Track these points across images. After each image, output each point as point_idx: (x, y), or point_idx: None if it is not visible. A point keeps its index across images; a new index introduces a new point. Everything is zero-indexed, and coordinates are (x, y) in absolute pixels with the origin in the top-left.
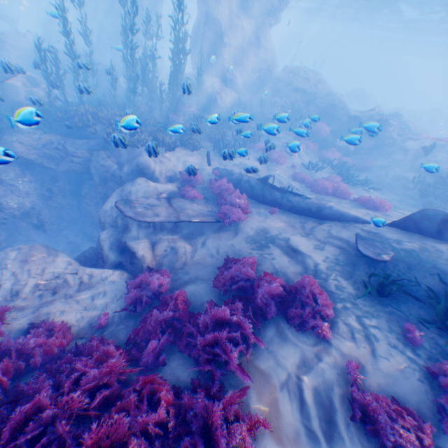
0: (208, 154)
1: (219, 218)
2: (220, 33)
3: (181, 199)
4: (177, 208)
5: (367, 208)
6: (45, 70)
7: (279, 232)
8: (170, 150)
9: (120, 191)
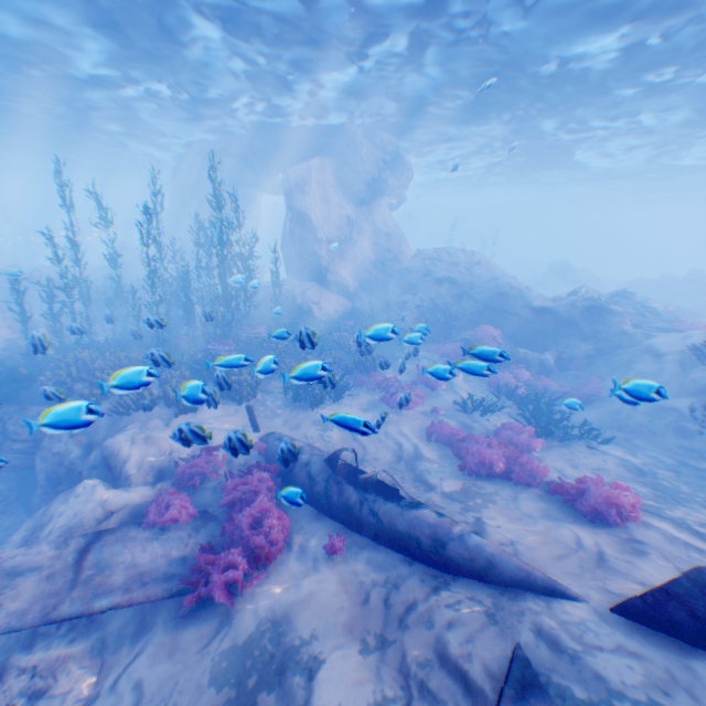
0: (250, 410)
1: (188, 583)
2: (310, 226)
3: (133, 531)
4: (87, 569)
5: (580, 512)
6: (24, 310)
7: (314, 632)
8: (186, 410)
9: (41, 512)
